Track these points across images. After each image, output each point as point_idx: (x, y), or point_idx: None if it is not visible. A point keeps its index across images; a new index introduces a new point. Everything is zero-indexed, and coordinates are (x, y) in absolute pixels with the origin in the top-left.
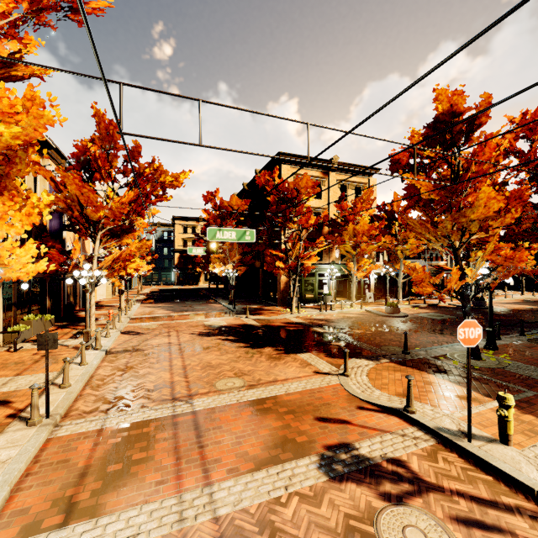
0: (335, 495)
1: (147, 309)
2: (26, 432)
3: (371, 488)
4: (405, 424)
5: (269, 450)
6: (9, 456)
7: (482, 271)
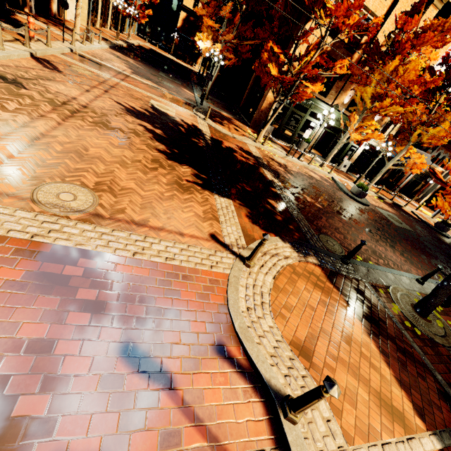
0: None
1: (108, 55)
2: None
3: None
4: (265, 436)
5: None
6: None
7: None
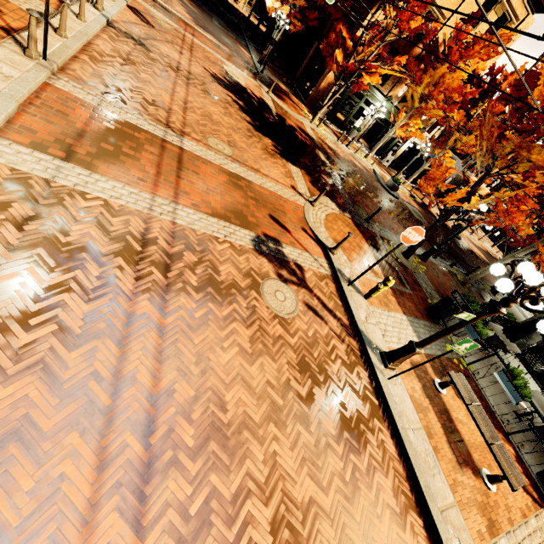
0: (252, 258)
1: None
2: (24, 60)
3: (275, 268)
4: (322, 256)
5: (226, 211)
6: (11, 75)
7: (483, 207)
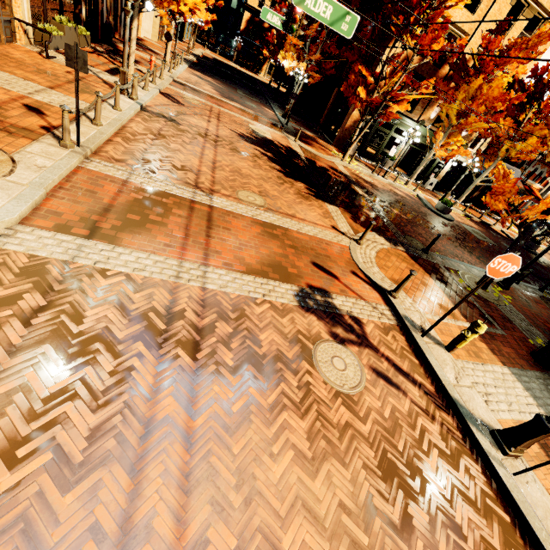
0: (298, 317)
1: (193, 78)
2: (59, 151)
3: (327, 326)
4: (381, 302)
5: (262, 265)
6: (44, 165)
7: None
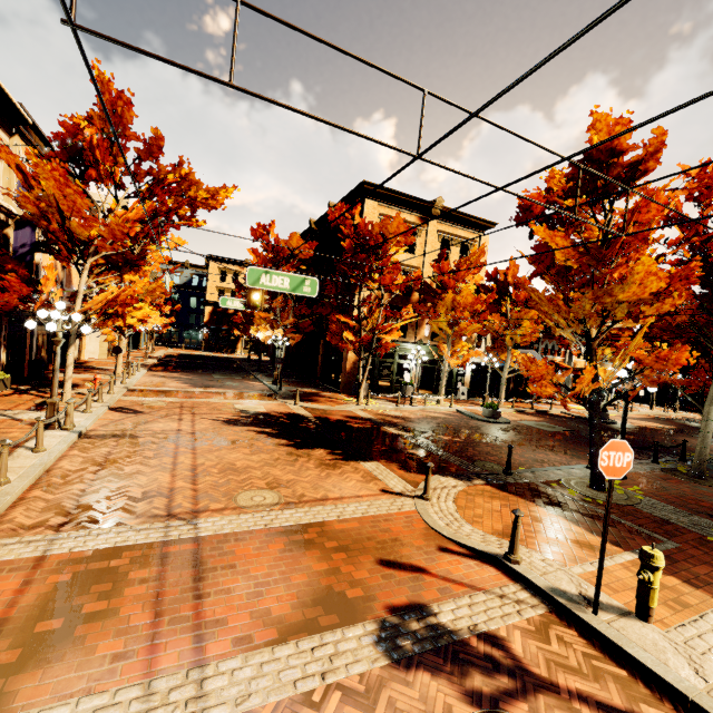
0: (398, 692)
1: (155, 379)
2: None
3: (454, 682)
4: (505, 579)
5: (304, 608)
6: None
7: (620, 373)
